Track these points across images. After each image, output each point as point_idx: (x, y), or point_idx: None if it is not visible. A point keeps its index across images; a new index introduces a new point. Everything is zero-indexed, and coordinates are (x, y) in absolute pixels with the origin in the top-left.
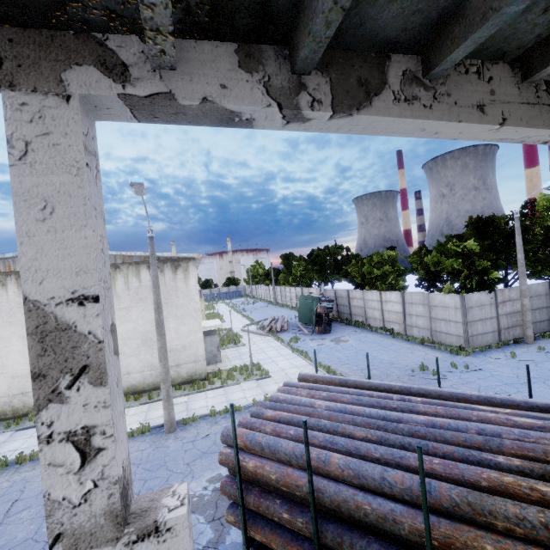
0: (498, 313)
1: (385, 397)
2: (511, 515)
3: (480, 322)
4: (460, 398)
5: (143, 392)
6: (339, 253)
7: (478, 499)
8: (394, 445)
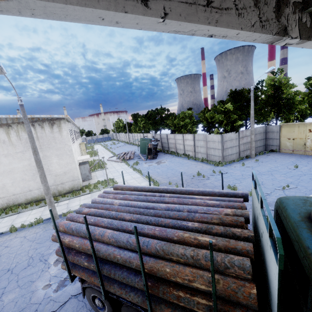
0: (239, 143)
1: (152, 195)
2: (179, 253)
3: (230, 149)
4: (190, 192)
5: (42, 200)
6: (163, 113)
7: (167, 247)
8: (143, 222)
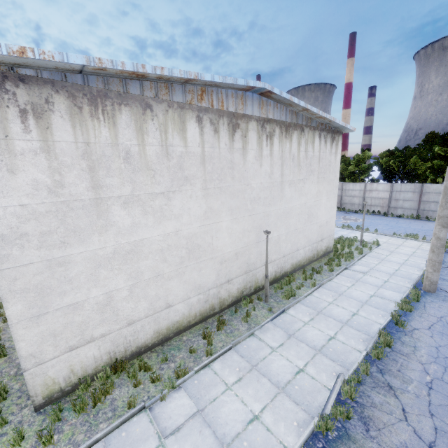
0: None
1: None
2: None
3: None
4: None
5: (303, 267)
6: None
7: None
8: None
